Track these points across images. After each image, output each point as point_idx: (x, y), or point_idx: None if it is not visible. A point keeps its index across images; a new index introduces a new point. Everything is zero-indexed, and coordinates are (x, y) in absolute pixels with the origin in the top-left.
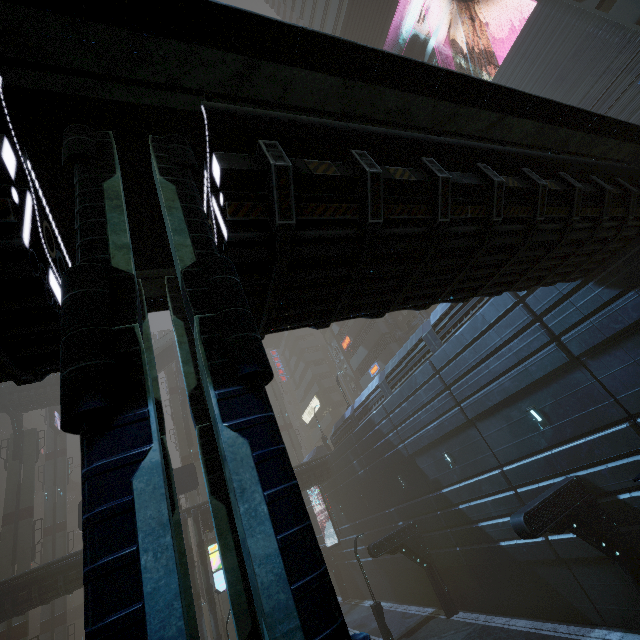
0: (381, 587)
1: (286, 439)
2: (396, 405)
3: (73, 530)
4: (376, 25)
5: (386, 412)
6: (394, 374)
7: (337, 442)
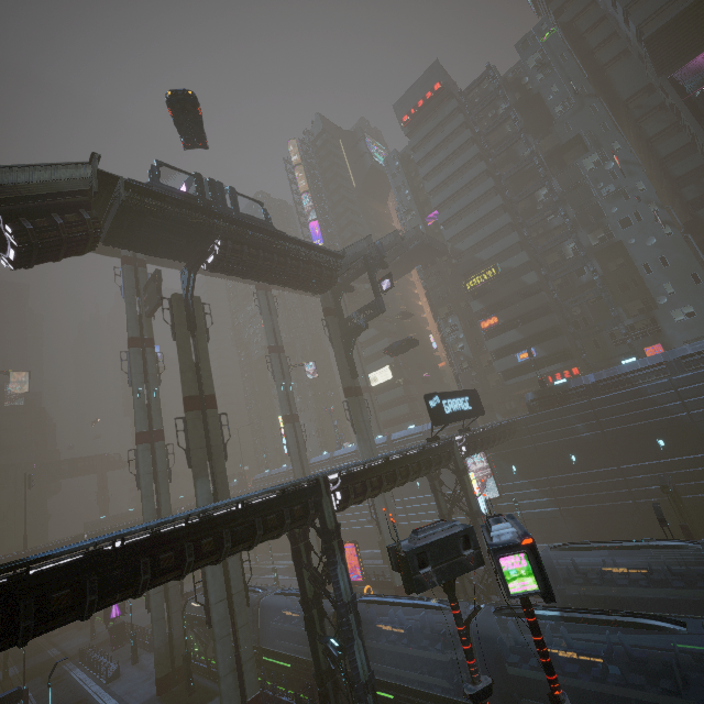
0: (559, 532)
1: (369, 401)
2: (697, 381)
3: (172, 443)
4: (695, 40)
5: (673, 386)
6: (700, 356)
7: (539, 407)
